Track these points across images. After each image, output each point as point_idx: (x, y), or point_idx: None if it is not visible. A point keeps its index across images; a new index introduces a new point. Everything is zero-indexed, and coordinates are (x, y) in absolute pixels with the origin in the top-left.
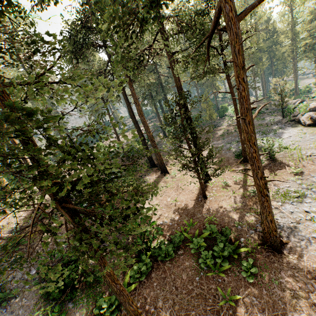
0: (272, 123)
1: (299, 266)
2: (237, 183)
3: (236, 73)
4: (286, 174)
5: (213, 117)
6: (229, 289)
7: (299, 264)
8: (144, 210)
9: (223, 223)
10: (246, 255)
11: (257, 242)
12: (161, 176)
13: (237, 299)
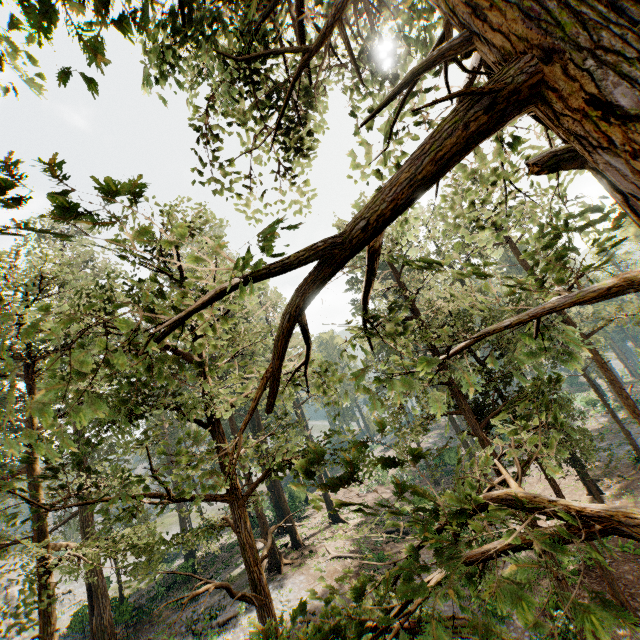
0: None
1: None
2: None
3: (598, 365)
4: None
5: None
6: None
7: None
8: None
9: None
10: None
11: None
12: None
13: None
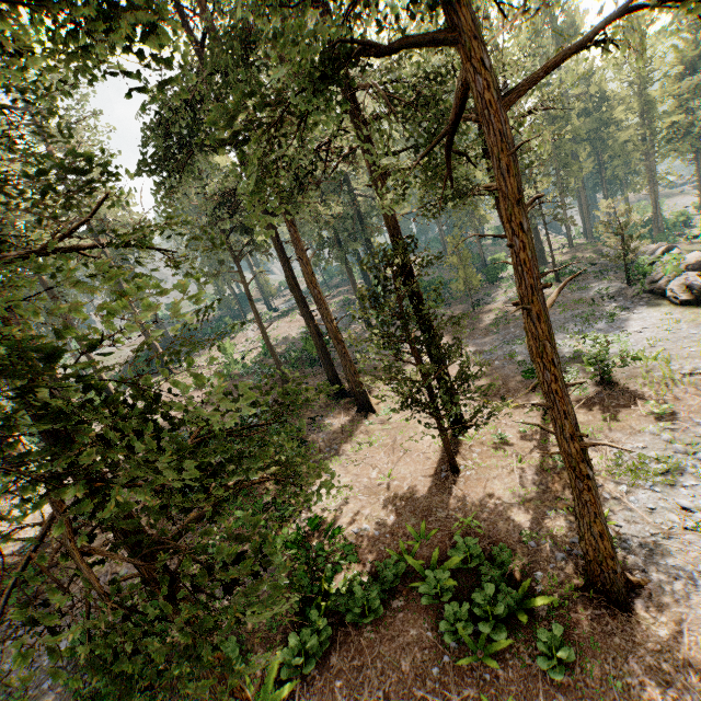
0: (605, 298)
1: (672, 644)
2: (527, 437)
3: (505, 212)
4: (637, 416)
5: (473, 284)
6: (509, 698)
7: (672, 640)
8: None
9: (496, 533)
10: (547, 613)
11: (574, 582)
12: (358, 417)
13: None
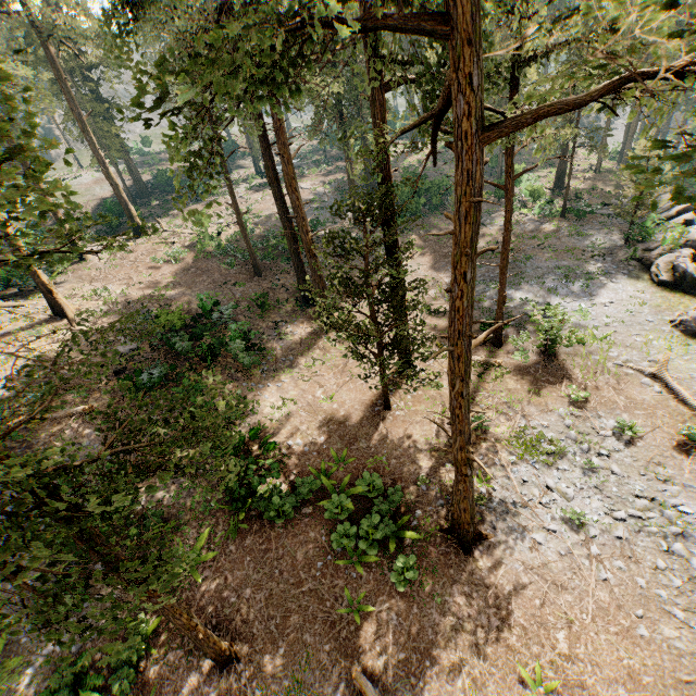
0: (596, 253)
1: (487, 582)
2: None
3: (453, 258)
4: (556, 396)
5: None
6: (363, 593)
7: (488, 580)
8: (265, 408)
9: (400, 472)
10: (413, 542)
11: (441, 525)
12: (319, 332)
13: (369, 611)
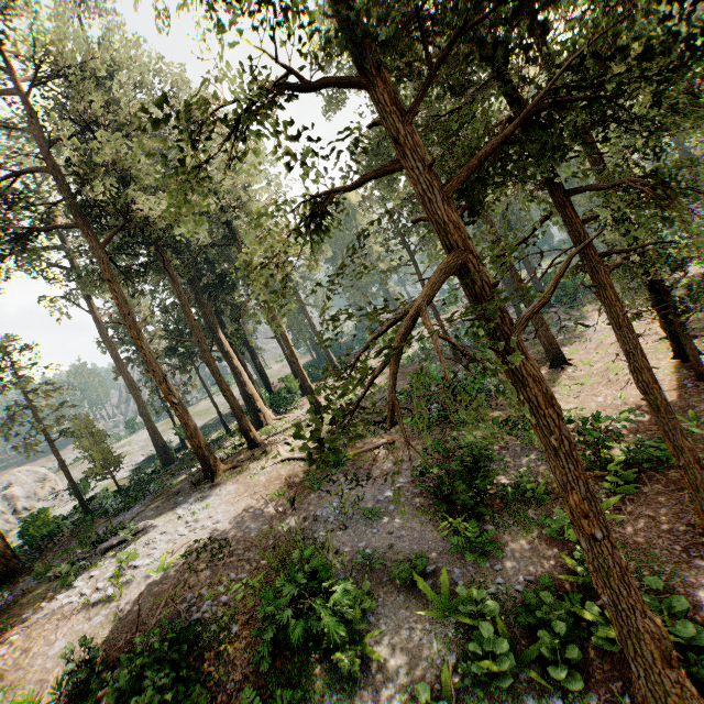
0: None
1: None
2: None
3: None
4: None
5: None
6: None
7: None
8: None
9: None
10: None
11: None
12: (555, 370)
13: None
